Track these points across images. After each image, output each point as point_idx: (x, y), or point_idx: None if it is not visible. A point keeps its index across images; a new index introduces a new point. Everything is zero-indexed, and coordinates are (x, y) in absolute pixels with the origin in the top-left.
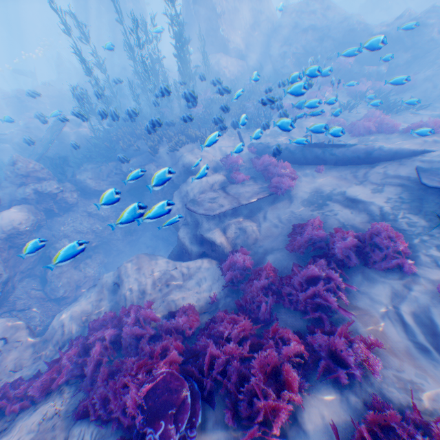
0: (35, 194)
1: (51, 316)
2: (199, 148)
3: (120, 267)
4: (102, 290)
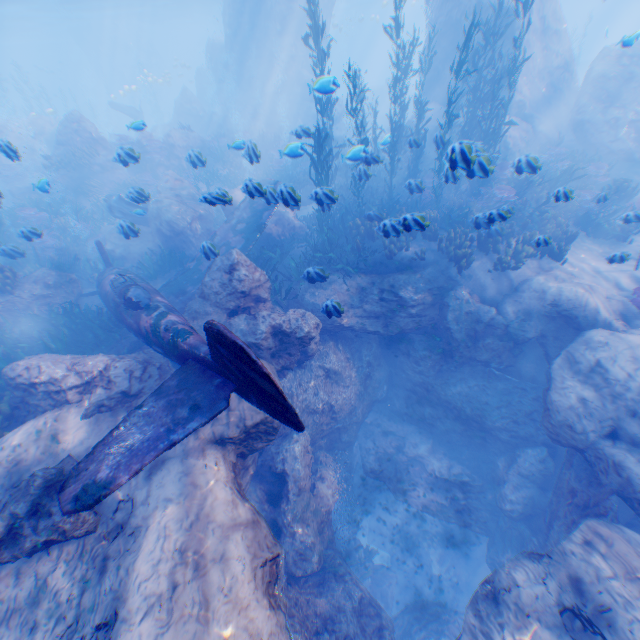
0: (270, 335)
1: (311, 633)
2: (556, 268)
3: (574, 564)
4: (524, 623)
